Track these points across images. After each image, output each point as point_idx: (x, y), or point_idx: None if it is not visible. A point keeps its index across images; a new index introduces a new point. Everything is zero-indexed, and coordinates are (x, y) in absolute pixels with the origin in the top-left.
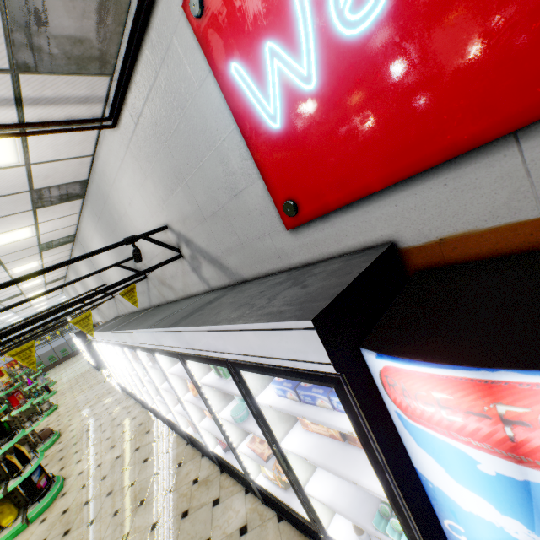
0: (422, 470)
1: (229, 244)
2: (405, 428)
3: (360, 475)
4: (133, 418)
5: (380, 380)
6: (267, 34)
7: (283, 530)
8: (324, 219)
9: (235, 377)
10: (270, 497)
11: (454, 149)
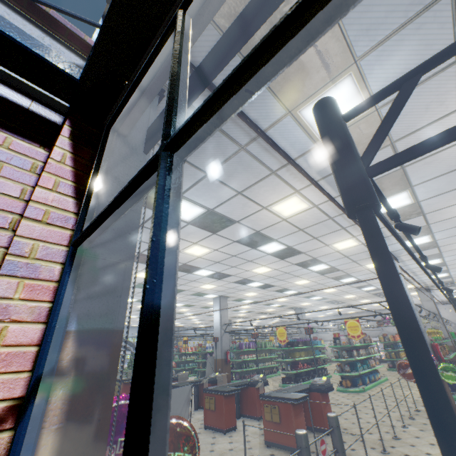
0: None
1: None
2: None
3: None
4: None
5: None
6: None
7: None
8: None
9: None
10: None
11: None
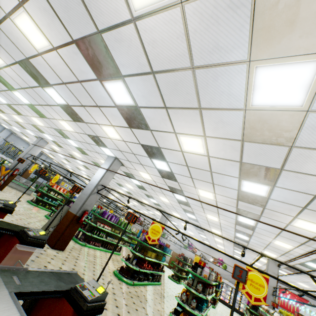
0: None
1: None
2: None
3: None
4: None
5: None
6: (284, 296)
7: None
8: (281, 307)
9: None
10: None
11: (291, 312)
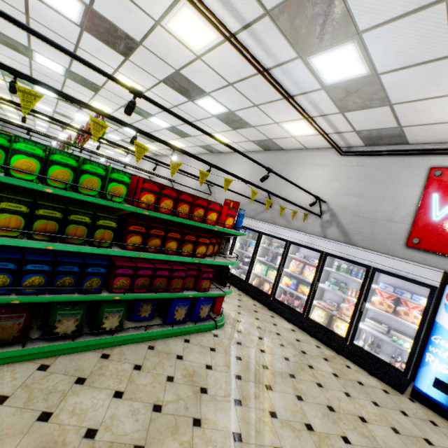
0: (438, 320)
1: (363, 231)
2: (444, 307)
3: (402, 321)
4: None
5: (446, 293)
6: None
7: (314, 339)
8: (425, 252)
9: (369, 273)
10: (311, 327)
11: None
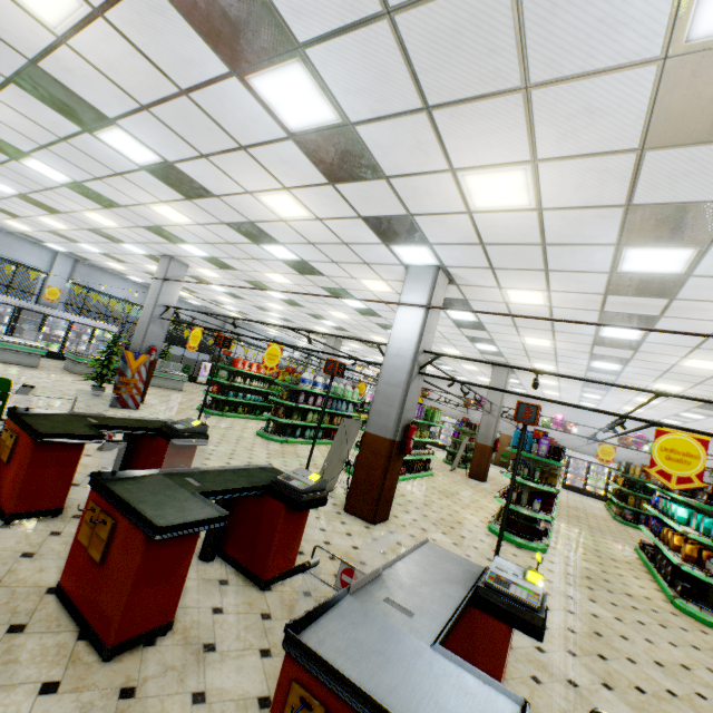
0: None
1: None
2: None
3: None
4: (605, 503)
5: None
6: None
7: None
8: None
9: None
10: None
11: None
